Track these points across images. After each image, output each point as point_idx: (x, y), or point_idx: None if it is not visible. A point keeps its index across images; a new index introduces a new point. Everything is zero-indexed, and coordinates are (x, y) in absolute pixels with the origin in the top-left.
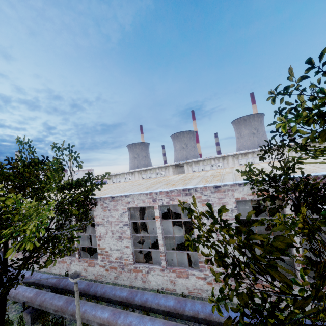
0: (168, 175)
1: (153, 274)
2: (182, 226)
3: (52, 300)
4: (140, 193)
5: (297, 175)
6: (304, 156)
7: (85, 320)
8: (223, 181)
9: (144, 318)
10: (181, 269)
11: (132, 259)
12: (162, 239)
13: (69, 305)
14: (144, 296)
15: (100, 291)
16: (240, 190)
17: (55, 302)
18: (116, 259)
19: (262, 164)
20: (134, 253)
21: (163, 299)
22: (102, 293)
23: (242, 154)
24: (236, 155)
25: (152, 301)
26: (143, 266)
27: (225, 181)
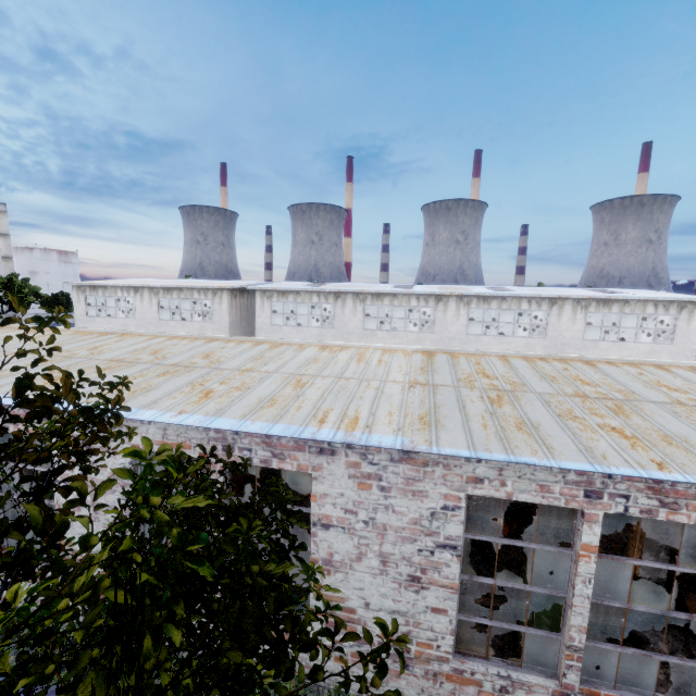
0: (219, 310)
1: None
2: None
3: None
4: None
5: (235, 424)
6: (502, 313)
7: None
8: (130, 401)
9: None
10: None
11: None
12: None
13: None
14: None
15: None
16: (143, 430)
17: None
18: None
19: (304, 352)
20: None
21: None
22: None
23: (374, 294)
24: (361, 294)
25: None
26: None
27: (136, 399)
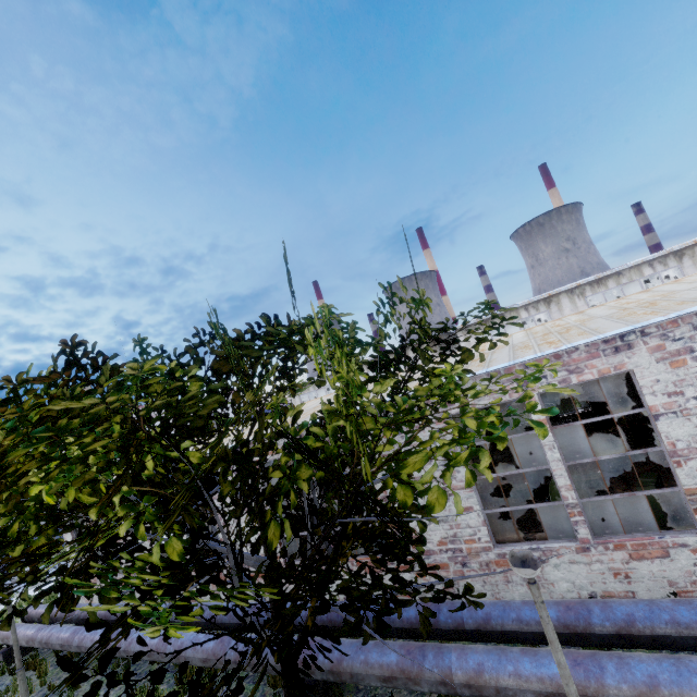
0: None
1: (557, 563)
2: (512, 462)
3: (362, 654)
4: (485, 372)
5: None
6: None
7: (490, 689)
8: None
9: (687, 661)
10: (637, 538)
11: (488, 535)
12: (566, 474)
13: (422, 660)
14: (615, 609)
15: (471, 617)
16: None
17: (374, 658)
18: (441, 543)
19: None
20: (487, 522)
21: (685, 609)
22: (479, 622)
23: (592, 282)
24: (576, 289)
25: (649, 618)
26: (522, 548)
27: None
